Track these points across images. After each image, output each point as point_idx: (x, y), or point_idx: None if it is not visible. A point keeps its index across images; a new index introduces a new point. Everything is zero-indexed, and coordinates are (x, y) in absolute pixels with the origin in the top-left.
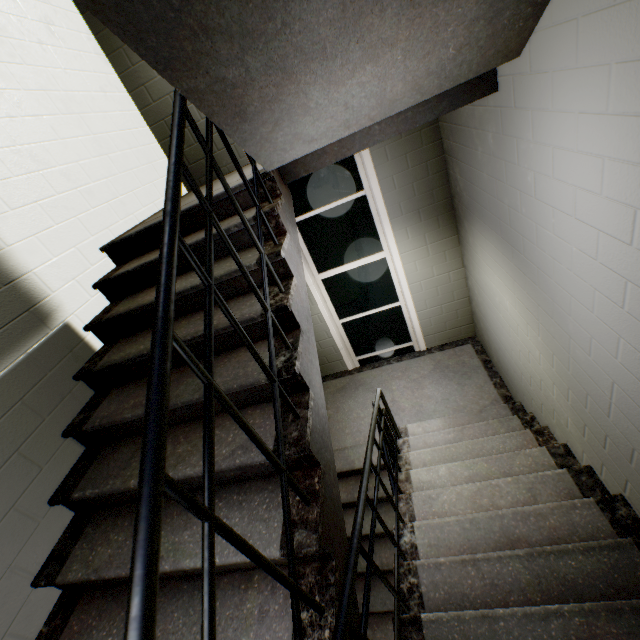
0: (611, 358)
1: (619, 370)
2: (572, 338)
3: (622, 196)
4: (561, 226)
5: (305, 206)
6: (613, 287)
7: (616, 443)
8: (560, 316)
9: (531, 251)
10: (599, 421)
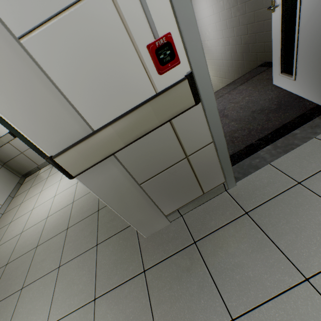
0: (219, 48)
1: (221, 49)
2: (213, 53)
3: (210, 5)
4: (204, 23)
5: None
6: (215, 28)
7: (226, 72)
8: (210, 50)
9: (201, 38)
10: (223, 71)
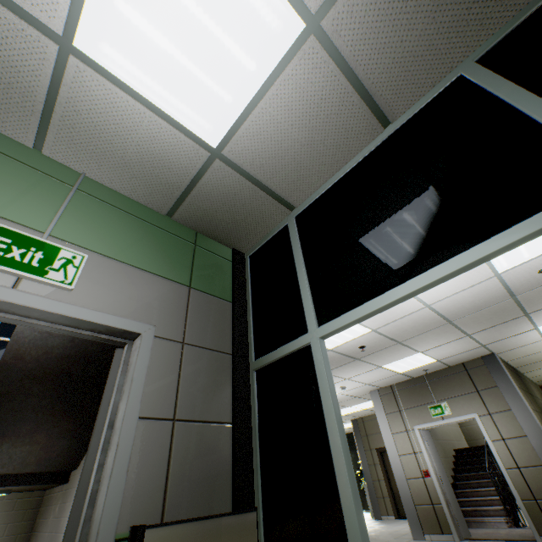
0: None
1: None
2: None
3: None
4: None
5: (8, 334)
6: None
7: None
8: None
9: None
10: None
